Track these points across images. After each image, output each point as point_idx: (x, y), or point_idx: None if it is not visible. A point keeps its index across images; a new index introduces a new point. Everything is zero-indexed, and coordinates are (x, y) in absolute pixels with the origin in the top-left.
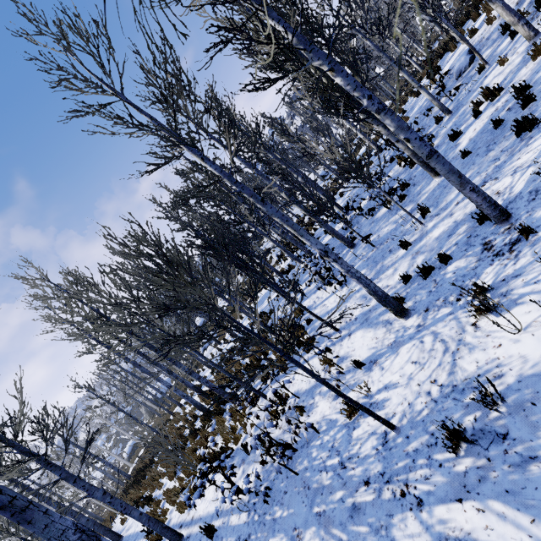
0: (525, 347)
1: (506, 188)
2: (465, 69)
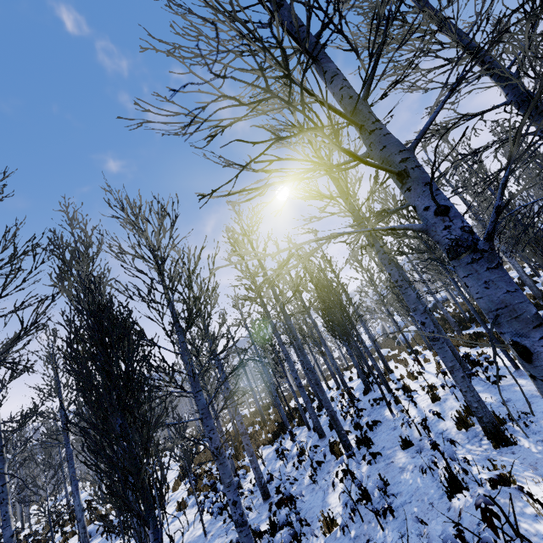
0: None
1: None
2: None
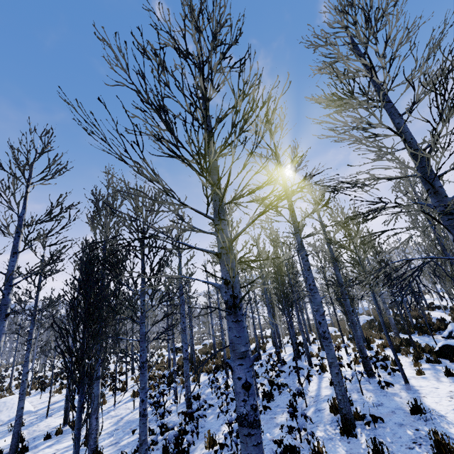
0: (3, 440)
1: None
2: None
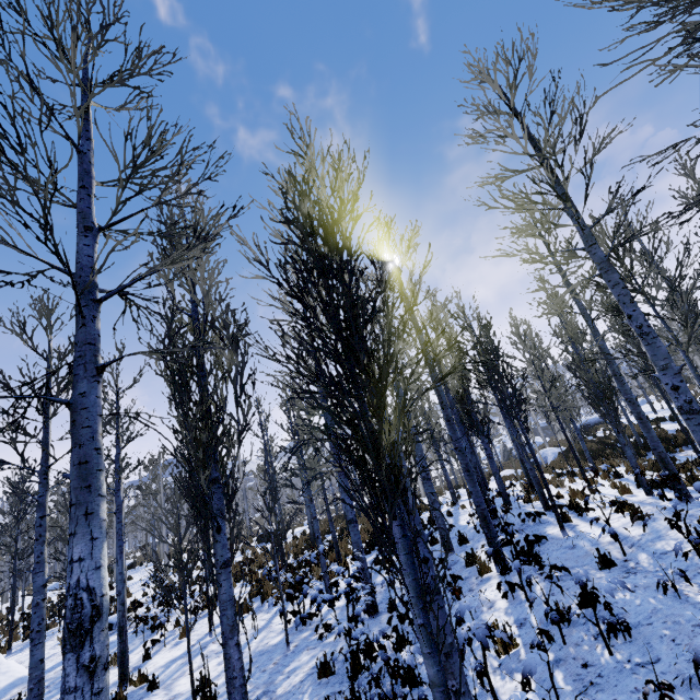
0: None
1: None
2: None
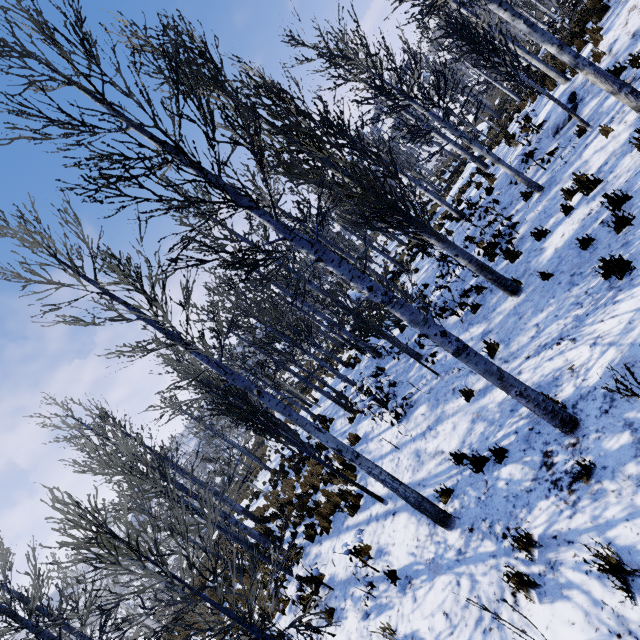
0: None
1: (581, 366)
2: (563, 124)
